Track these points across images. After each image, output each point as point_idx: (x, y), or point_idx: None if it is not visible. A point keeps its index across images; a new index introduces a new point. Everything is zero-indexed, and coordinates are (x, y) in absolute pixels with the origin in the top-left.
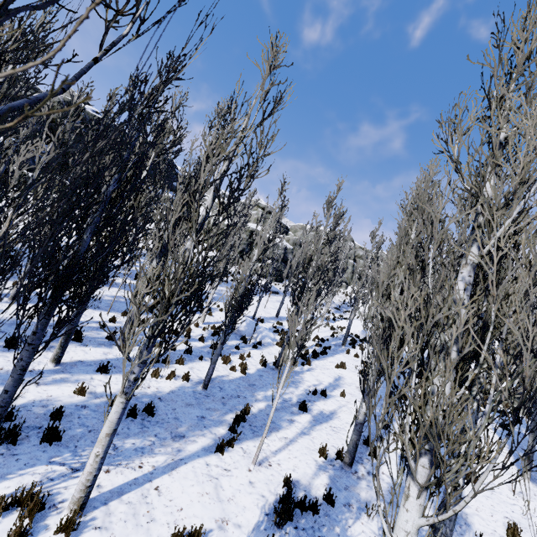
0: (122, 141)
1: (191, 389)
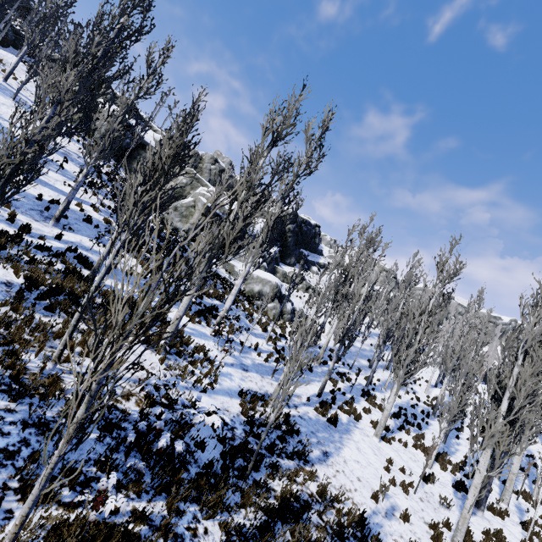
0: (309, 230)
1: None
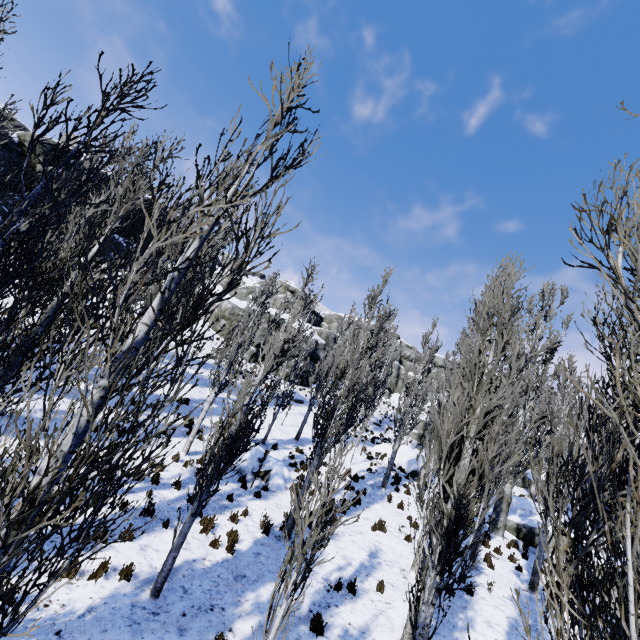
0: None
1: (130, 600)
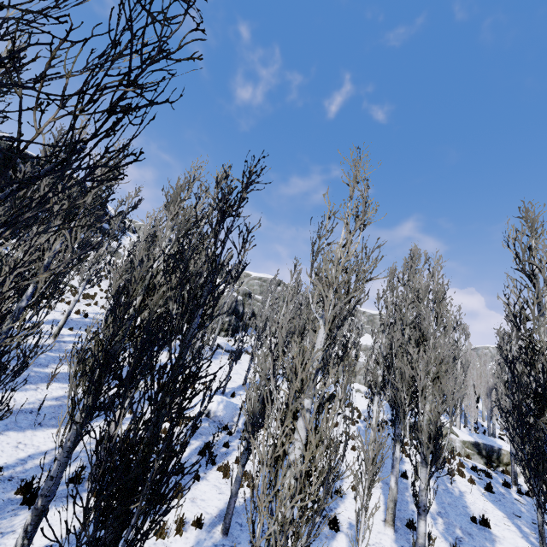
0: None
1: (211, 542)
